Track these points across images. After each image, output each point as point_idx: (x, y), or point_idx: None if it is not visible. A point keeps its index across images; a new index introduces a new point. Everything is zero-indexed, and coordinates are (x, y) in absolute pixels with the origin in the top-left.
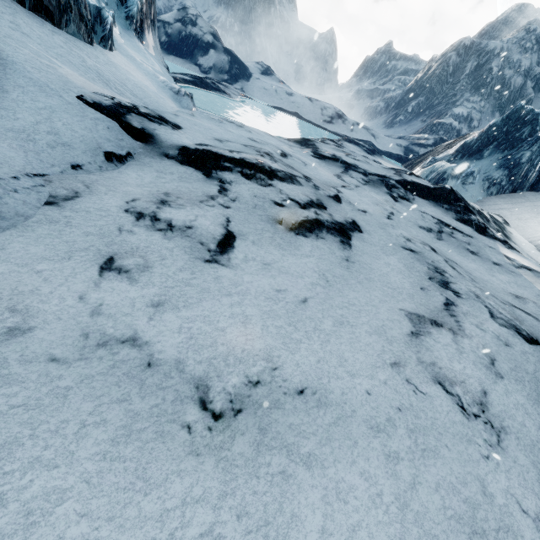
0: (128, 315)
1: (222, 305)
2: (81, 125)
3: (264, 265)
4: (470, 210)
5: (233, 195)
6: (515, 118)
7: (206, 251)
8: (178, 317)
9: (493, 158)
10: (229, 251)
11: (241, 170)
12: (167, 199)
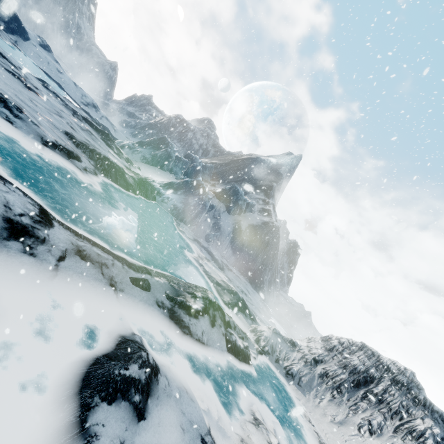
0: None
1: None
2: None
3: None
4: (110, 141)
5: None
6: (162, 140)
7: None
8: None
9: (150, 150)
10: None
11: None
12: None
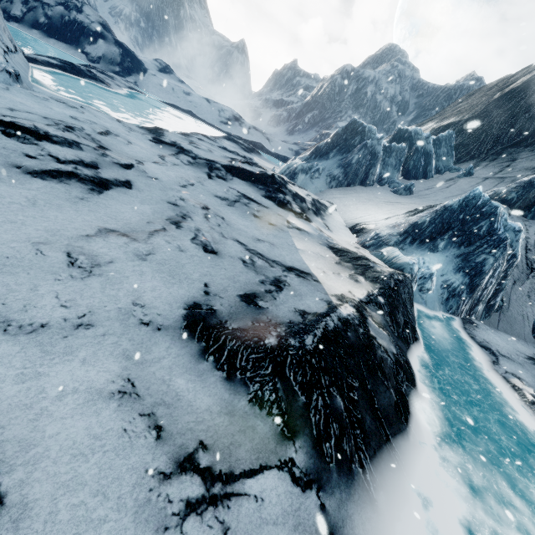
0: None
1: None
2: None
3: None
4: (281, 191)
5: None
6: (351, 129)
7: None
8: None
9: (335, 159)
10: None
11: (4, 130)
12: None
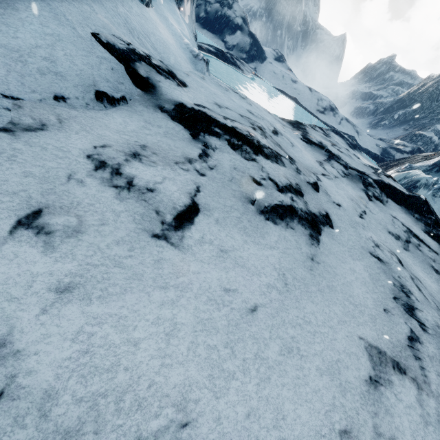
0: (15, 300)
1: (149, 303)
2: (84, 59)
3: (220, 251)
4: (439, 225)
5: (212, 162)
6: None
7: (159, 222)
8: (83, 314)
9: None
10: (185, 227)
11: (229, 139)
12: (141, 152)
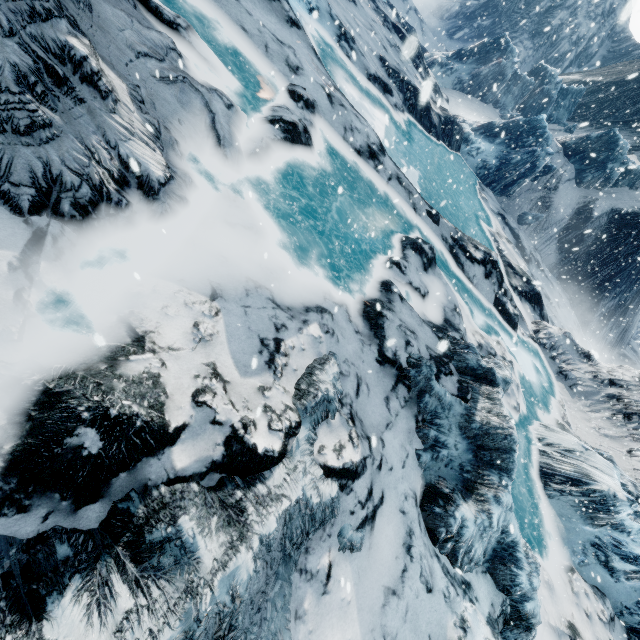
0: None
1: None
2: None
3: None
4: (419, 59)
5: None
6: (497, 44)
7: None
8: None
9: (470, 66)
10: None
11: None
12: None
